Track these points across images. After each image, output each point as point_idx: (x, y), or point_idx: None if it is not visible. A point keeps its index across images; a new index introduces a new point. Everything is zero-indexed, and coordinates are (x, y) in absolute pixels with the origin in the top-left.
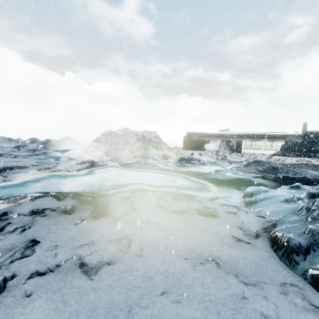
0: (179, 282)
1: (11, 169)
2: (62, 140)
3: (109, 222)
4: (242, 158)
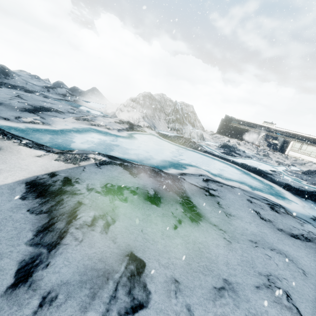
0: None
1: (48, 110)
2: (90, 91)
3: (215, 233)
4: (287, 160)
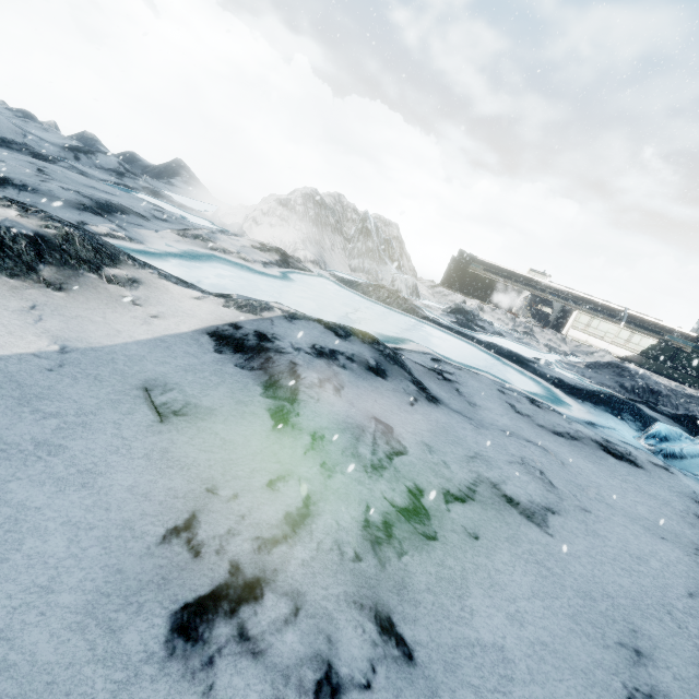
0: (696, 582)
1: (122, 211)
2: (168, 168)
3: (460, 418)
4: (565, 345)
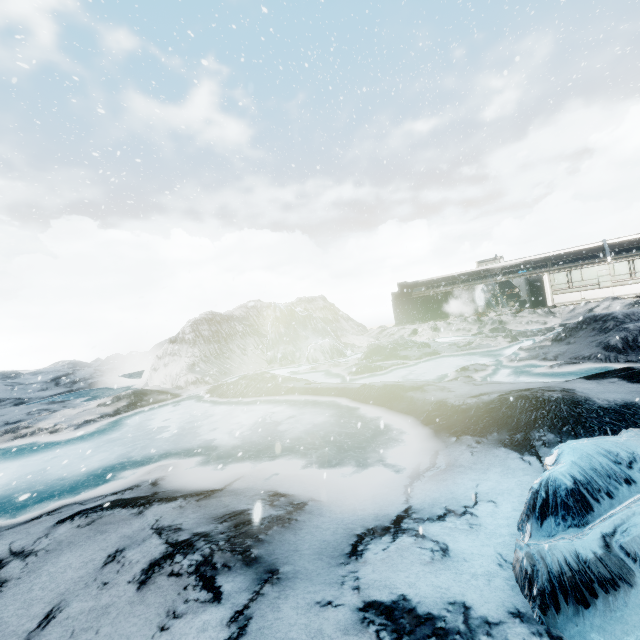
0: None
1: None
2: (154, 350)
3: None
4: (553, 318)
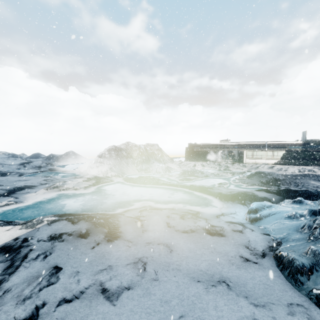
0: (194, 306)
1: (21, 189)
2: (66, 155)
3: (123, 244)
4: (245, 168)
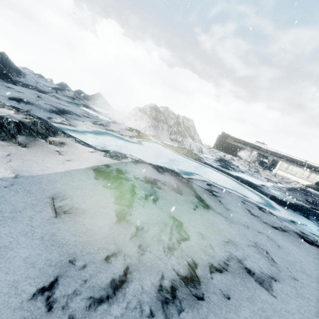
0: None
1: (69, 113)
2: (94, 96)
3: (220, 217)
4: (275, 178)
